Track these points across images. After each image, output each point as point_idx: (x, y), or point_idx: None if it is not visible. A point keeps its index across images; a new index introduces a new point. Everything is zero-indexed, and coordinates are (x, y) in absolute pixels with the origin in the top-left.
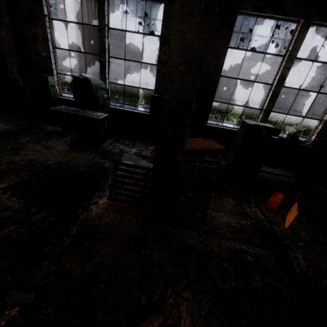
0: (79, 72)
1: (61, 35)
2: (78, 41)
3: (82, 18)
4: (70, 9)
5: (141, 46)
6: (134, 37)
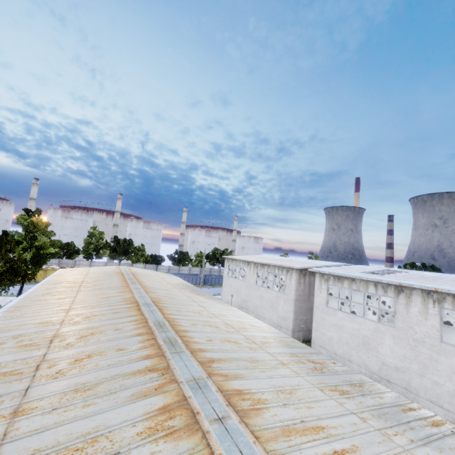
0: (292, 331)
1: (285, 303)
2: (295, 307)
3: (302, 291)
4: (292, 288)
5: (343, 322)
6: (337, 313)
